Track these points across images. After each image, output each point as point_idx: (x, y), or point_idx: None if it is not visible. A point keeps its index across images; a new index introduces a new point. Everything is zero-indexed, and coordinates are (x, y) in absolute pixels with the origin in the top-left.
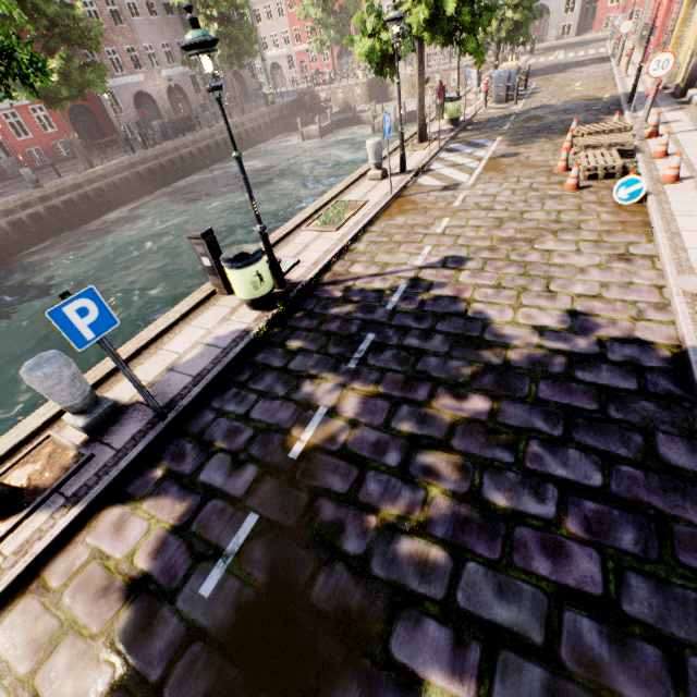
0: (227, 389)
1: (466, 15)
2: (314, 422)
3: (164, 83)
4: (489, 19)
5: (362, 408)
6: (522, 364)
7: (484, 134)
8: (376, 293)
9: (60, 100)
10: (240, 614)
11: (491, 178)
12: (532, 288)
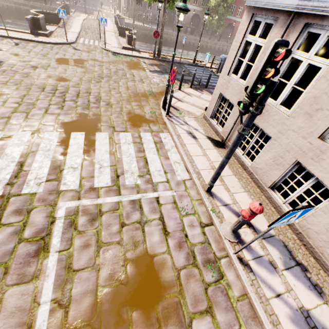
0: None
1: None
2: None
3: None
4: None
5: None
6: None
7: None
8: None
9: None
10: None
11: None
12: None
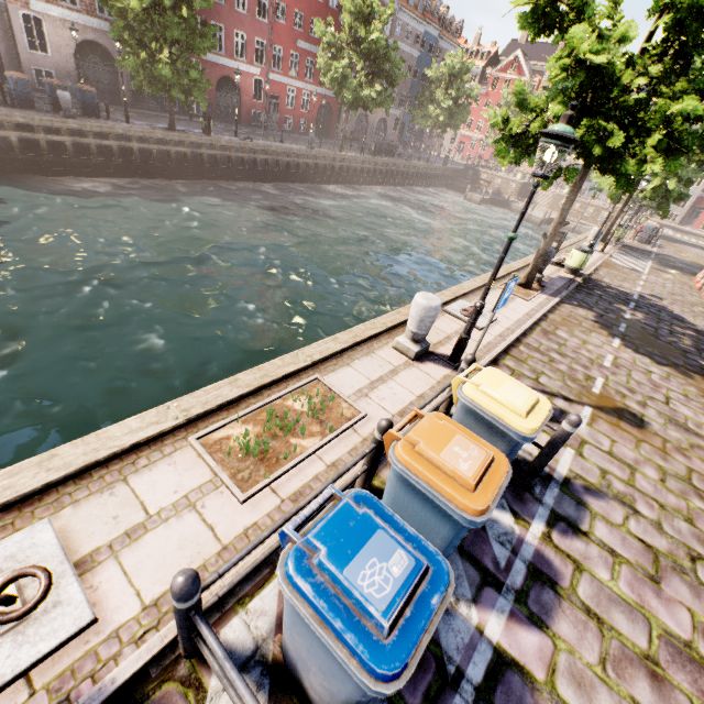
0: (579, 293)
1: (675, 193)
2: (627, 314)
3: (380, 114)
4: (682, 199)
5: (644, 318)
6: (703, 331)
7: (639, 255)
8: (624, 292)
9: (358, 106)
10: (637, 337)
11: (657, 276)
12: (698, 317)
